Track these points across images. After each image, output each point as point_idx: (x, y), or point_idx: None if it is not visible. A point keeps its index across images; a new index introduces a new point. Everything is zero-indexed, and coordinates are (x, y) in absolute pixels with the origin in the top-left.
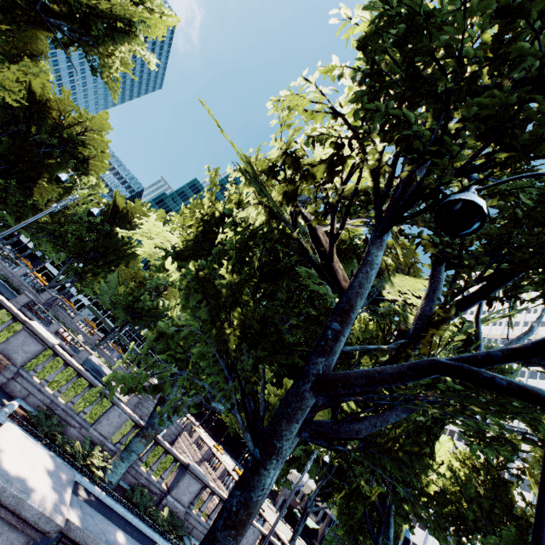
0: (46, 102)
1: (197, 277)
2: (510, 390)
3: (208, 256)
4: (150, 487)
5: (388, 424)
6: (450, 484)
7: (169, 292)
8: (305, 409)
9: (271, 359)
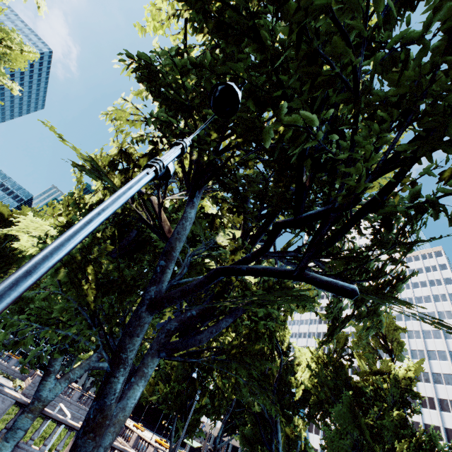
0: None
1: None
2: (248, 271)
3: None
4: None
5: (222, 329)
6: (311, 381)
7: None
8: (143, 325)
9: (120, 299)
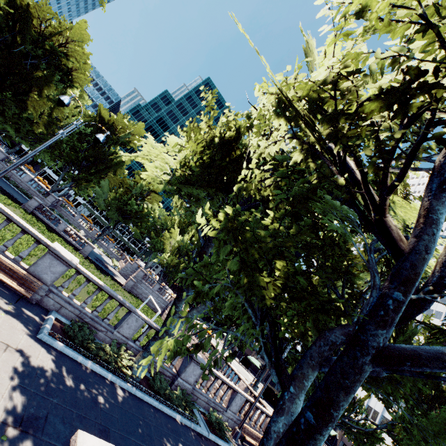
0: (25, 8)
1: (229, 225)
2: None
3: (210, 183)
4: (164, 372)
5: None
6: None
7: (152, 197)
8: (362, 380)
9: (314, 318)
